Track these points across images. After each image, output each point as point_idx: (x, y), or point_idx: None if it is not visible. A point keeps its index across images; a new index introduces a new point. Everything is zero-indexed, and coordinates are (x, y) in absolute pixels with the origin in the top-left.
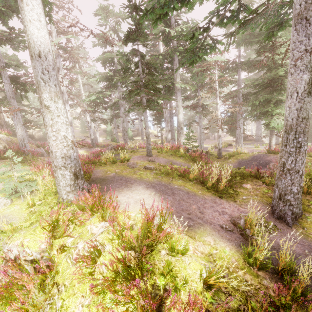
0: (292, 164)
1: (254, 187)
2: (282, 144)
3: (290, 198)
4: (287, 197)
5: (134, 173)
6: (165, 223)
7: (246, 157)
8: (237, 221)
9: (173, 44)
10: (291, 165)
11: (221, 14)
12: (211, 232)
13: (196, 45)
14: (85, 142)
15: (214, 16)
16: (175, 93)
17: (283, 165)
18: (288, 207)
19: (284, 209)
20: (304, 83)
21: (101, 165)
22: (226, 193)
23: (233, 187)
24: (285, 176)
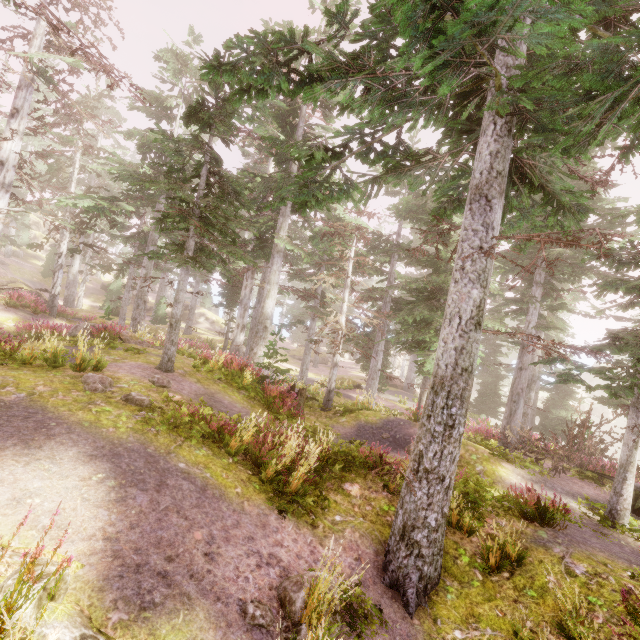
0: (434, 460)
1: (366, 494)
2: (424, 411)
3: (421, 539)
4: (416, 534)
5: (86, 406)
6: (59, 596)
7: (375, 420)
8: (291, 592)
9: (290, 168)
10: (432, 462)
11: (366, 141)
12: (203, 633)
13: (315, 175)
14: (29, 296)
15: (354, 139)
16: (272, 256)
17: (420, 460)
18: (414, 561)
19: (407, 564)
20: (473, 305)
21: (7, 362)
22: (300, 502)
23: (322, 488)
24: (419, 484)
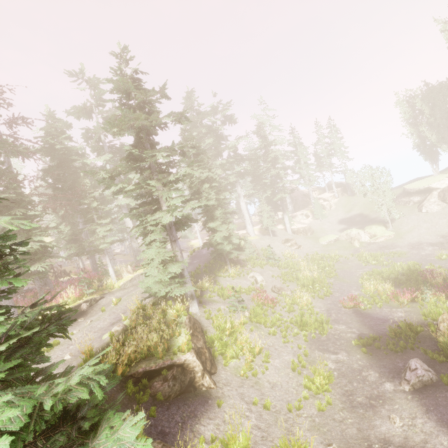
0: None
1: None
2: None
3: None
4: None
5: None
6: None
7: None
8: None
9: None
10: None
11: None
12: None
13: None
14: None
15: None
16: None
17: None
18: None
19: None
20: None
21: None
22: None
23: None
24: None
